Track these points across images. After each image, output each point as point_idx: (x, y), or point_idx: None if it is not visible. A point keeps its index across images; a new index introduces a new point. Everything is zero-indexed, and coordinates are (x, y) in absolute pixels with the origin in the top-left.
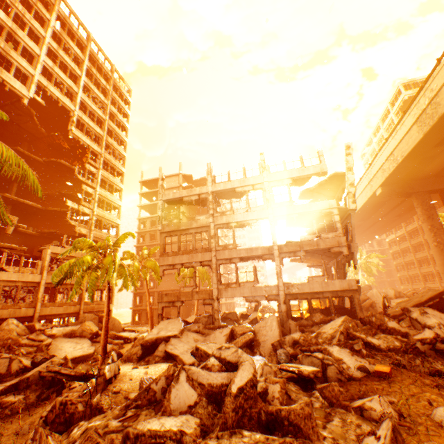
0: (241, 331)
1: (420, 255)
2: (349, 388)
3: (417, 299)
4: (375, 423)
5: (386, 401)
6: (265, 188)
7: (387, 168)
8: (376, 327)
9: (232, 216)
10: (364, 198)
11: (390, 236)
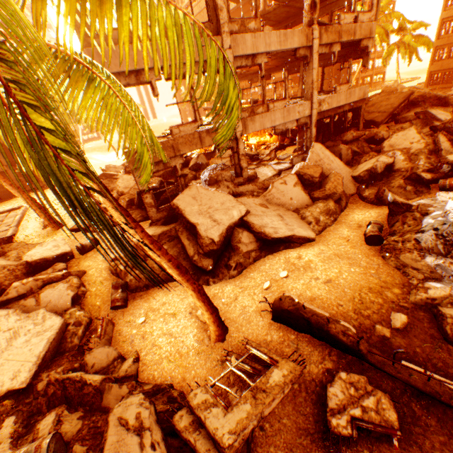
0: (317, 173)
1: None
2: None
3: (388, 103)
4: None
5: None
6: None
7: None
8: None
9: None
10: None
11: None
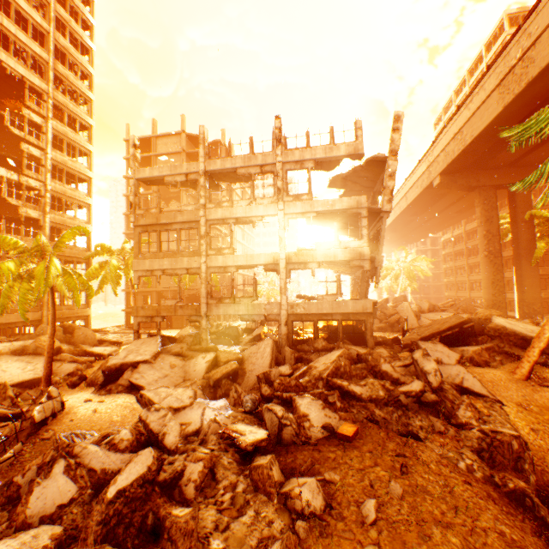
0: (226, 358)
1: (472, 260)
2: (297, 457)
3: (438, 326)
4: (295, 515)
5: (320, 486)
6: (277, 172)
7: (452, 150)
8: (370, 368)
9: (230, 209)
10: (419, 188)
11: (447, 235)
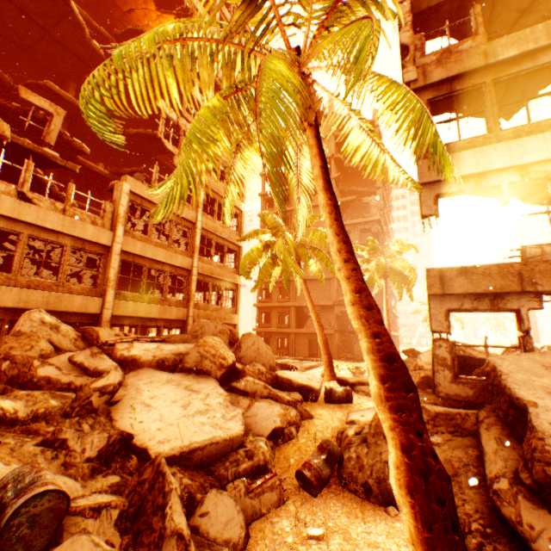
0: None
1: None
2: None
3: None
4: None
5: None
6: None
7: None
8: None
9: None
10: None
11: None
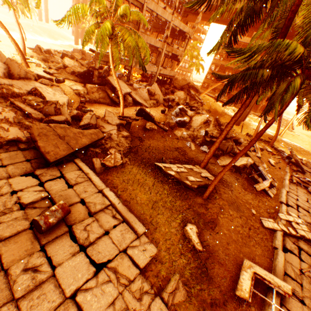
0: (153, 92)
1: None
2: None
3: (182, 83)
4: None
5: None
6: None
7: None
8: (192, 98)
9: (157, 6)
10: None
11: None
